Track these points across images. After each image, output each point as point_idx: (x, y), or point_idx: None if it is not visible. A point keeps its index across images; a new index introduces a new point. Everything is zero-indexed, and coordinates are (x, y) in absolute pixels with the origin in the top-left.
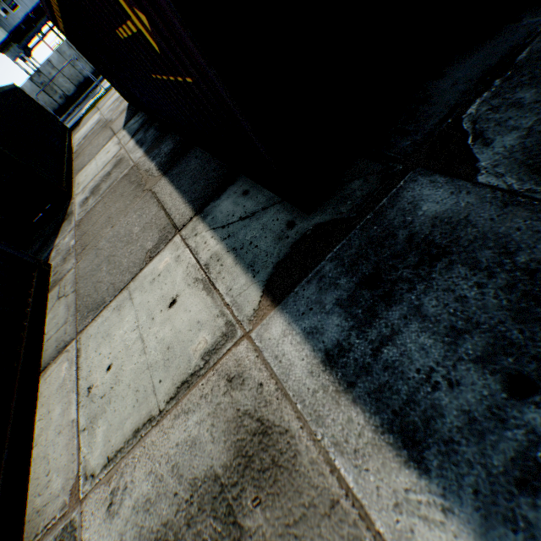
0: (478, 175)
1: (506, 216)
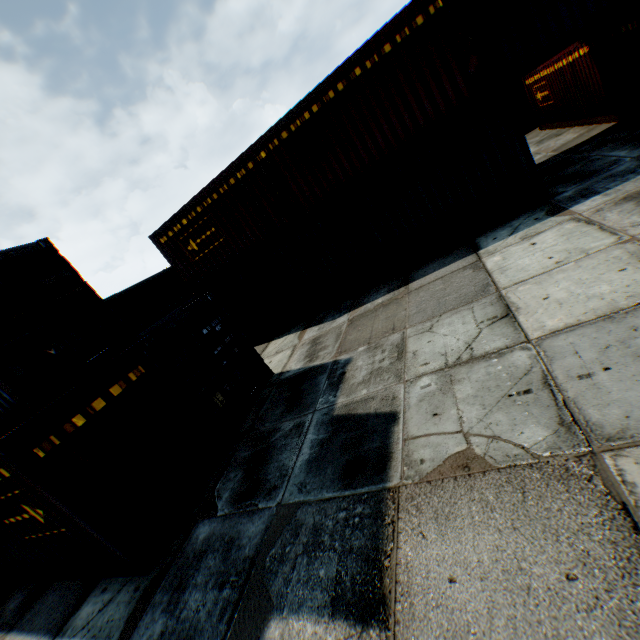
0: (218, 512)
1: (224, 524)
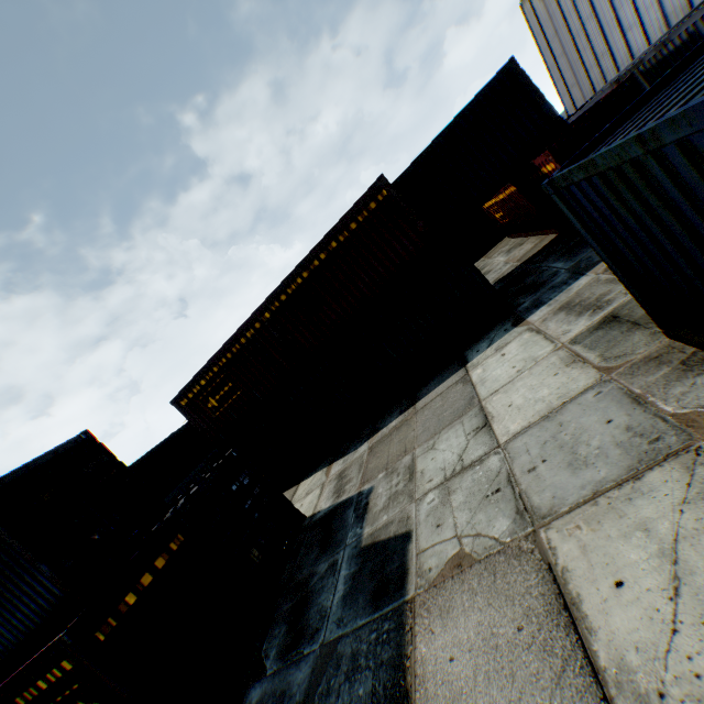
0: (267, 671)
1: (274, 680)
